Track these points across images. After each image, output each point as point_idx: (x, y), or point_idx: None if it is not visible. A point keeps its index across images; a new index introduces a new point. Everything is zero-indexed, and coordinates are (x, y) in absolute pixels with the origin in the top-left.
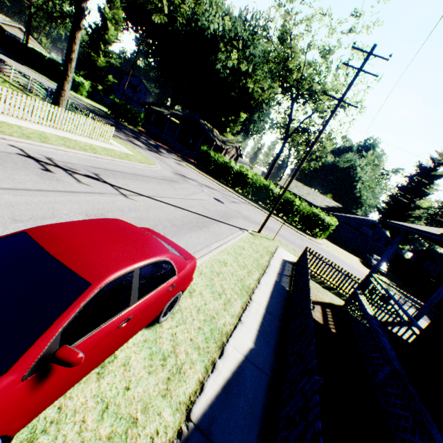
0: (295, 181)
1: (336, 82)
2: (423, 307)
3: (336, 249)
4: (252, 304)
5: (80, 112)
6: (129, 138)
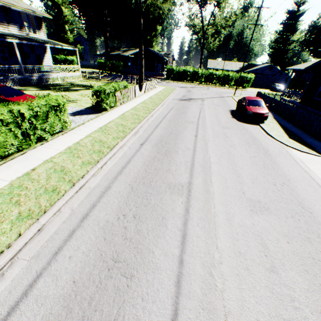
0: (215, 61)
1: None
2: (303, 92)
3: (256, 90)
4: None
5: (135, 79)
6: None
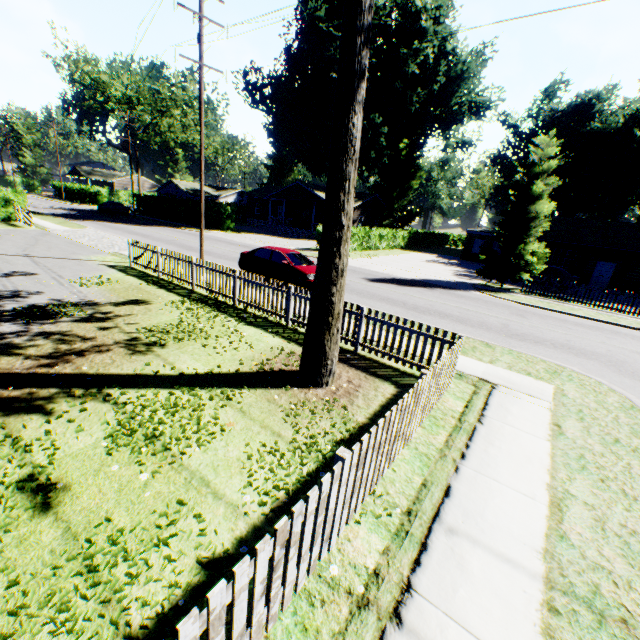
0: None
1: (113, 91)
2: None
3: None
4: None
5: None
6: None
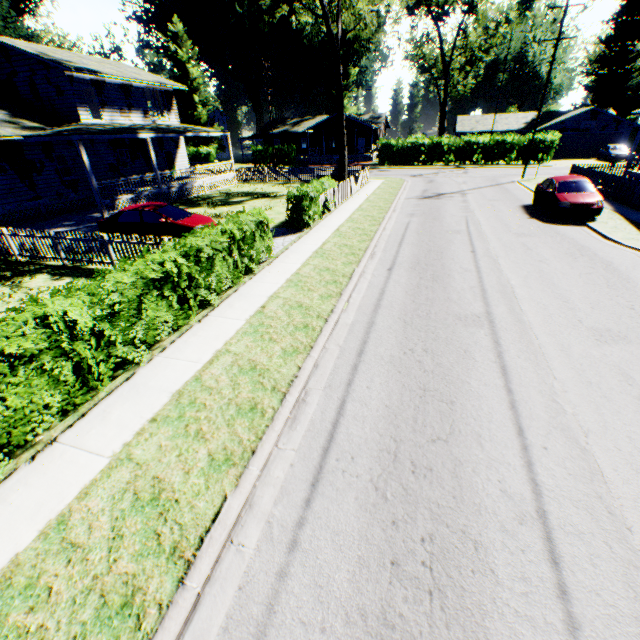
0: (471, 117)
1: None
2: None
3: (566, 163)
4: None
5: (329, 172)
6: None
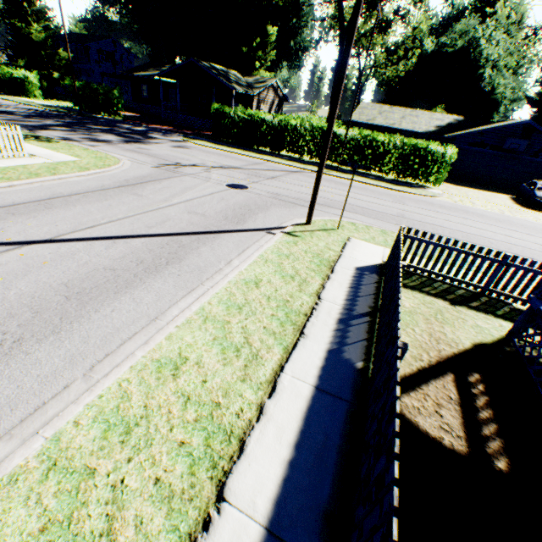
0: (378, 105)
1: None
2: None
3: (466, 194)
4: (216, 531)
5: None
6: (91, 134)
